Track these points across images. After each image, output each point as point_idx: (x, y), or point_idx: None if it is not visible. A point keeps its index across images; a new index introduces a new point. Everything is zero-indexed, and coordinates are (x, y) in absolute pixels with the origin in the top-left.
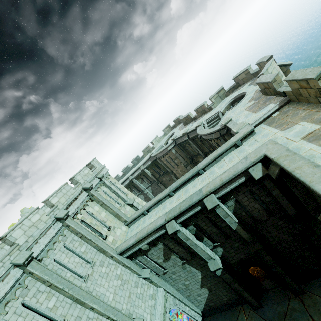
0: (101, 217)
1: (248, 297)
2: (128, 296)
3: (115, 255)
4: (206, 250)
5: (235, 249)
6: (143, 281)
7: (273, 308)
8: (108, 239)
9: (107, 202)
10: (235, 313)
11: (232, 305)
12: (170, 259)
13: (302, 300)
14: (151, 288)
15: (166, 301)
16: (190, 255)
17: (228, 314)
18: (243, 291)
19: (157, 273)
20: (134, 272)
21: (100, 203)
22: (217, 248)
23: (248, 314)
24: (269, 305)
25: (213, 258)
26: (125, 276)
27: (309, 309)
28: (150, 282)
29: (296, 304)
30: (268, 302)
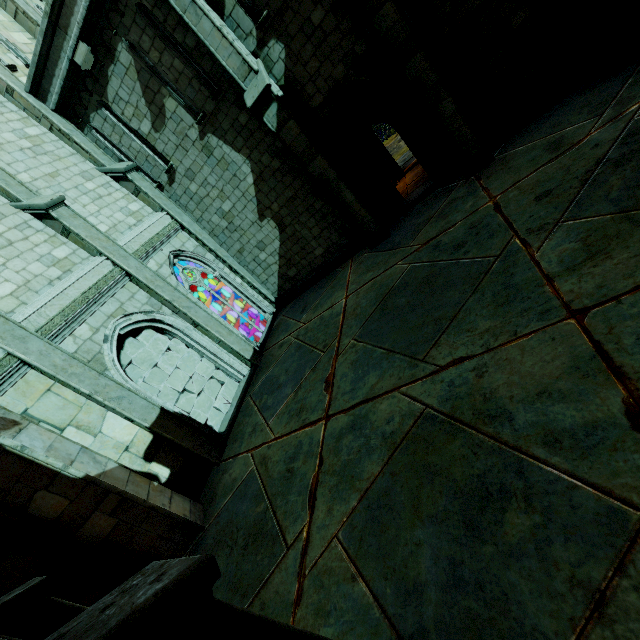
0: (9, 37)
1: (353, 205)
2: (47, 174)
3: (17, 88)
4: (231, 37)
5: (317, 40)
6: (114, 184)
7: (409, 226)
8: (18, 77)
9: (32, 13)
10: (336, 274)
11: (334, 265)
12: (167, 114)
13: (480, 175)
14: (134, 203)
15: (169, 232)
16: (210, 91)
17: (322, 283)
18: (338, 184)
19: (155, 178)
20: (86, 156)
21: (9, 9)
22: (271, 46)
23: (356, 263)
24: (404, 225)
25: (253, 66)
26: (51, 147)
27: (488, 180)
28: (135, 194)
29: (462, 190)
30: (404, 223)
